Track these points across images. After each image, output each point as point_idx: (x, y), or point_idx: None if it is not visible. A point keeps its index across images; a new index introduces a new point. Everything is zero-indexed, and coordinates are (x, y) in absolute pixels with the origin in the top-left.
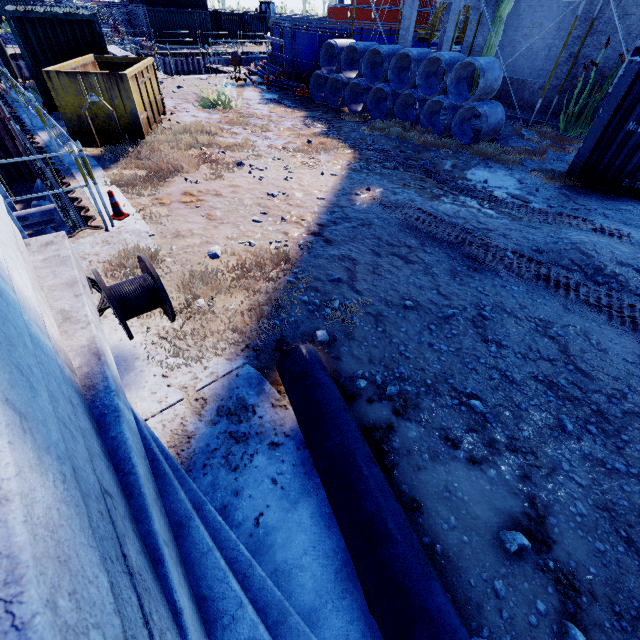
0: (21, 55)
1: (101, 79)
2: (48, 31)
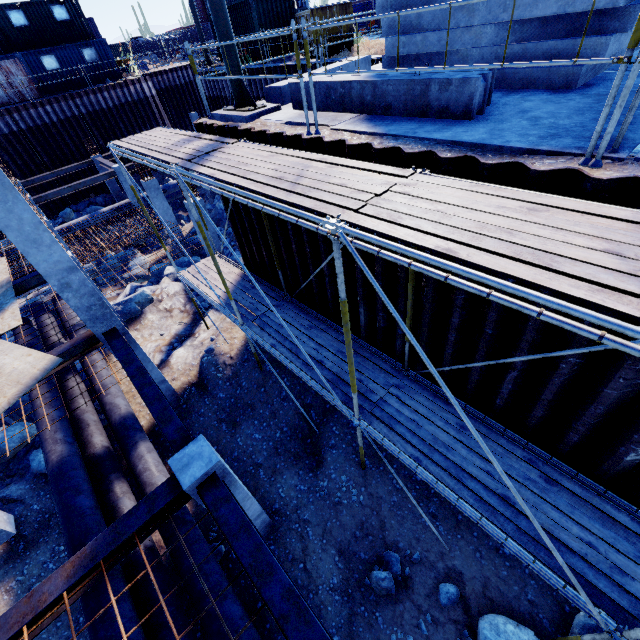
0: (159, 72)
1: (338, 9)
2: (268, 6)
